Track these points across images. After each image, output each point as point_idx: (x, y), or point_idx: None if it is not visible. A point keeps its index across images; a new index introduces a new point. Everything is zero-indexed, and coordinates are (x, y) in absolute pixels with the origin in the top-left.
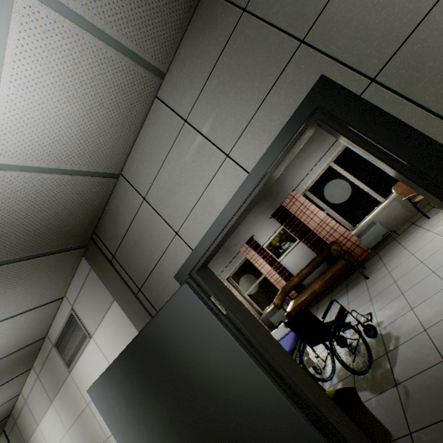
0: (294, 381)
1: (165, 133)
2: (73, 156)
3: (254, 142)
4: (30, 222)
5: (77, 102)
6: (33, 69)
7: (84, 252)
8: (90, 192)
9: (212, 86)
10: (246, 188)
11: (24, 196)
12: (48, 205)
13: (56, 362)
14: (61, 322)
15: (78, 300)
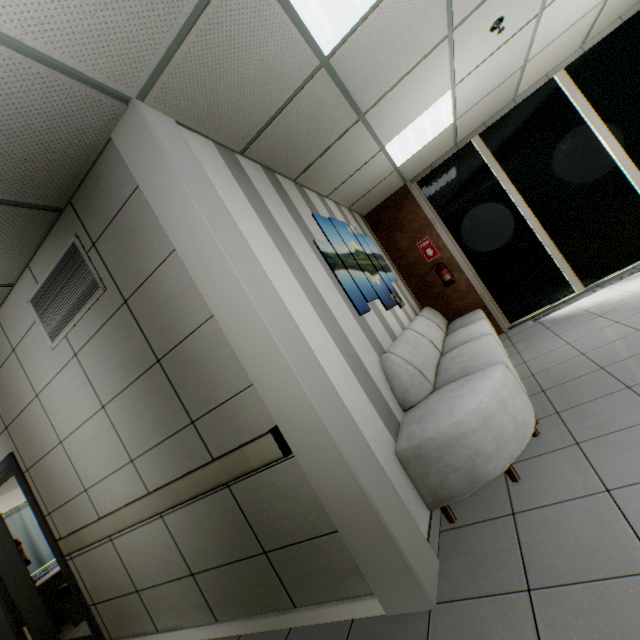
0: (10, 585)
1: None
2: None
3: None
4: None
5: None
6: None
7: None
8: None
9: None
10: None
11: None
12: None
13: None
14: None
15: None
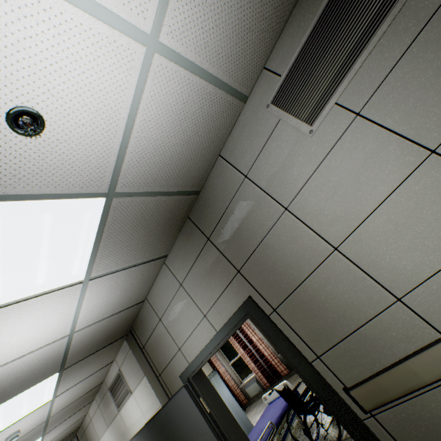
0: None
1: (170, 286)
2: (116, 308)
3: (218, 315)
4: (94, 340)
5: (118, 291)
6: (96, 295)
7: (126, 337)
8: (127, 314)
9: (194, 272)
10: (215, 341)
11: (91, 333)
12: (103, 330)
13: (110, 401)
14: (113, 376)
15: (123, 365)
